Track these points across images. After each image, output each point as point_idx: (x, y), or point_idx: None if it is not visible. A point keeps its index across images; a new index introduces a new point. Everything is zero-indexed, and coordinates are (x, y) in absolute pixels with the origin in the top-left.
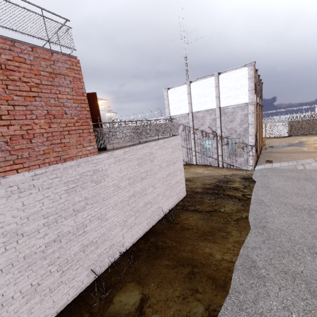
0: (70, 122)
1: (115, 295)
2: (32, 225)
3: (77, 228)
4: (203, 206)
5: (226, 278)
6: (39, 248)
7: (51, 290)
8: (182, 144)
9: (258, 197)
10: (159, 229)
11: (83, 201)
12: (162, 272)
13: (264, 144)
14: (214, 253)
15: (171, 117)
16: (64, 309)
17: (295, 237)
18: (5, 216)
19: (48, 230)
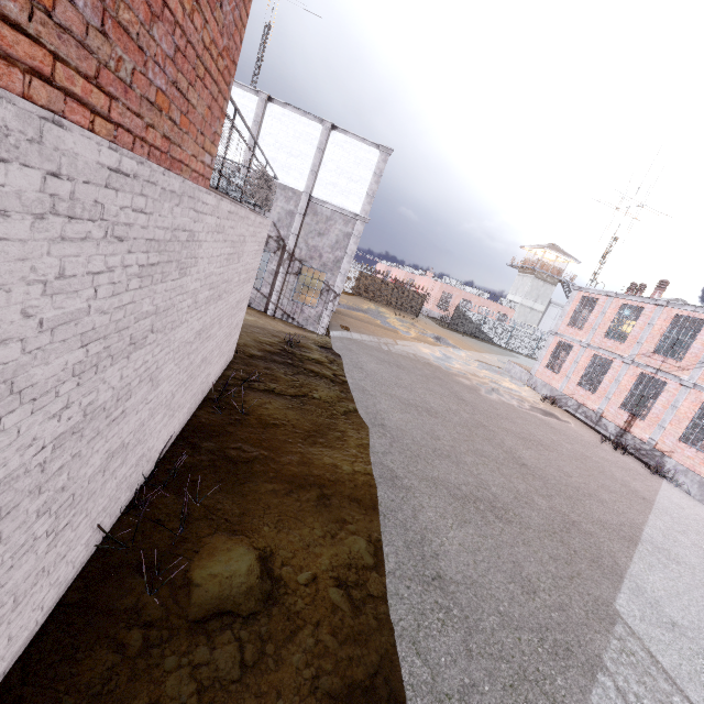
0: (215, 43)
1: (191, 569)
2: (51, 363)
3: (118, 397)
4: (282, 386)
5: (372, 497)
6: (38, 455)
7: (15, 602)
8: None
9: (357, 382)
10: (212, 424)
11: (150, 317)
12: (273, 505)
13: None
14: (340, 464)
15: None
16: (28, 655)
17: (418, 439)
18: (5, 299)
19: (74, 390)
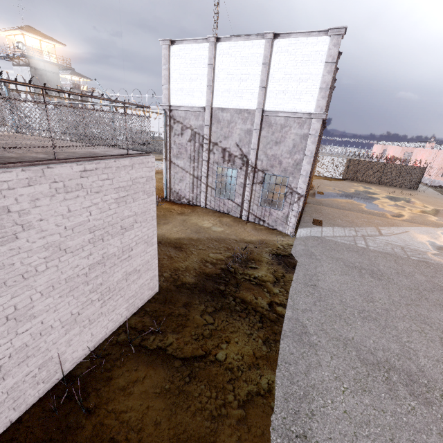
0: None
1: None
2: None
3: None
4: (184, 337)
5: None
6: None
7: None
8: (185, 166)
9: (297, 316)
10: None
11: None
12: None
13: (312, 187)
14: None
15: (171, 107)
16: None
17: None
18: None
19: None
